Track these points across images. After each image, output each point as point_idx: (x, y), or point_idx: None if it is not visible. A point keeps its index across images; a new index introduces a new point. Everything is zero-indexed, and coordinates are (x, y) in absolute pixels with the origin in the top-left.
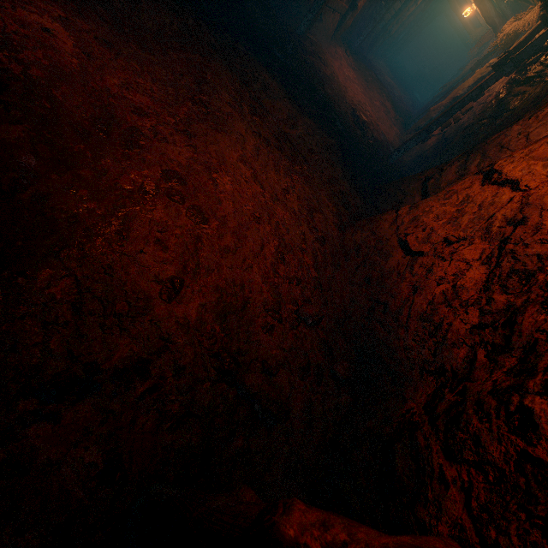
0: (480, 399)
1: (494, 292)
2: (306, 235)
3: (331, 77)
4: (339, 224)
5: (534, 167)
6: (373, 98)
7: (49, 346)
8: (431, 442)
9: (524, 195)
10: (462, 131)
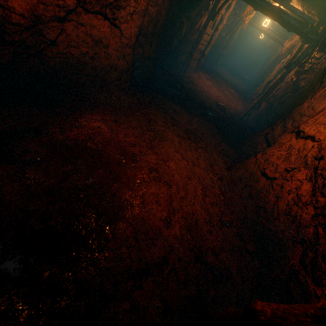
0: (323, 254)
1: (318, 196)
2: (213, 178)
3: (201, 90)
4: (227, 168)
5: (319, 128)
6: (223, 90)
7: (131, 257)
8: (306, 278)
9: (318, 144)
10: (278, 100)
